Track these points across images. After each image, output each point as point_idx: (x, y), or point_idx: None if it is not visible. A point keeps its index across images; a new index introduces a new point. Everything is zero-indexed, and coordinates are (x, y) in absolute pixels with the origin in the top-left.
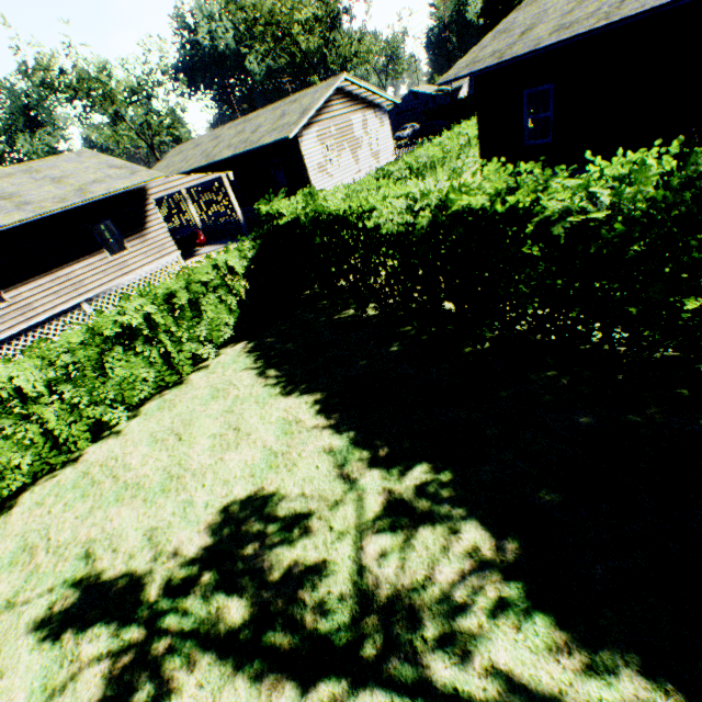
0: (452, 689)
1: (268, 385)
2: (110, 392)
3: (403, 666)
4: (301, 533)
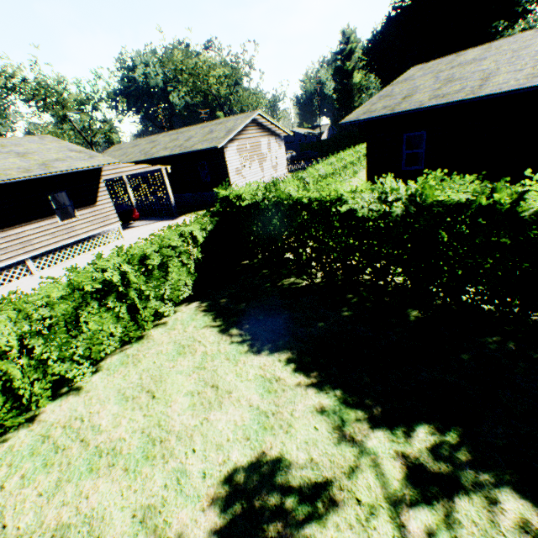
0: None
1: (234, 342)
2: (79, 346)
3: None
4: (326, 508)
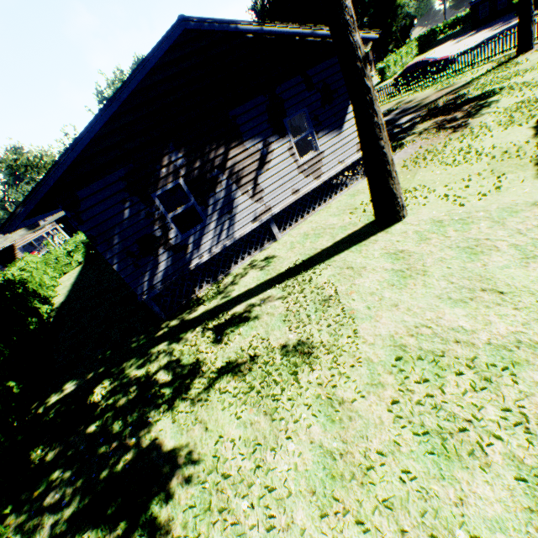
0: None
1: None
2: None
3: None
4: None
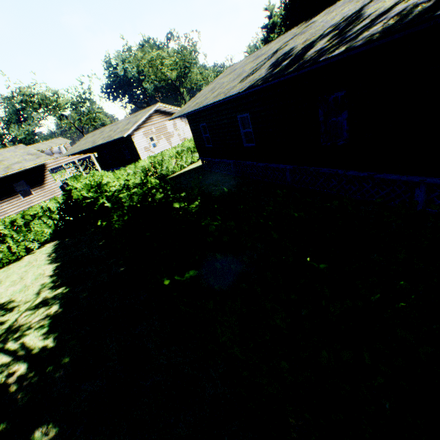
0: (8, 348)
1: (48, 260)
2: None
3: (2, 344)
4: (9, 312)
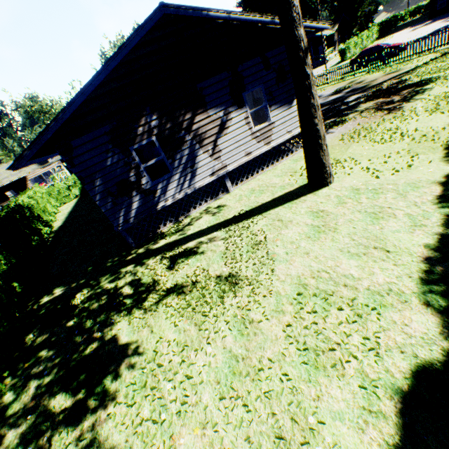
0: None
1: None
2: None
3: None
4: None
